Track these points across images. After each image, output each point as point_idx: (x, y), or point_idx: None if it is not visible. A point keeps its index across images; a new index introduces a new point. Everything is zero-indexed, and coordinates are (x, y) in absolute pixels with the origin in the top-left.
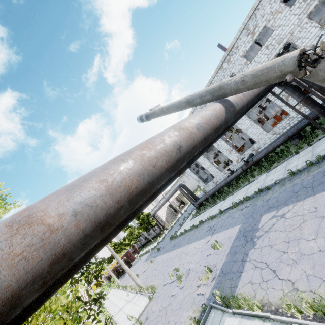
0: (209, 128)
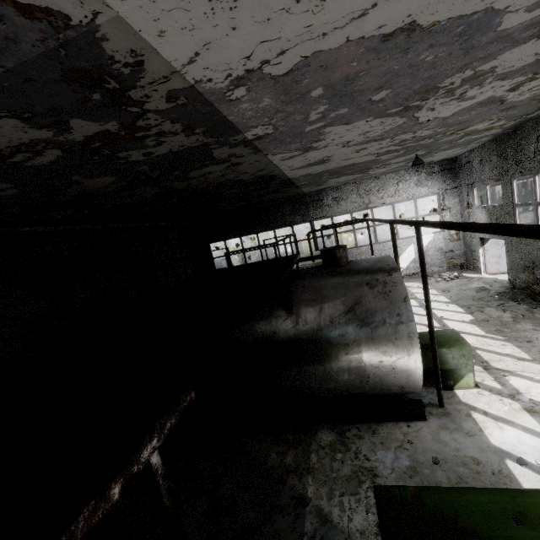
0: None
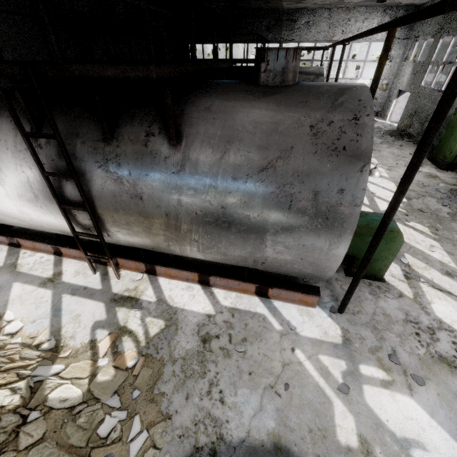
0: None
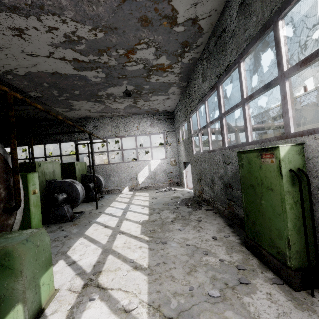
0: (218, 131)
